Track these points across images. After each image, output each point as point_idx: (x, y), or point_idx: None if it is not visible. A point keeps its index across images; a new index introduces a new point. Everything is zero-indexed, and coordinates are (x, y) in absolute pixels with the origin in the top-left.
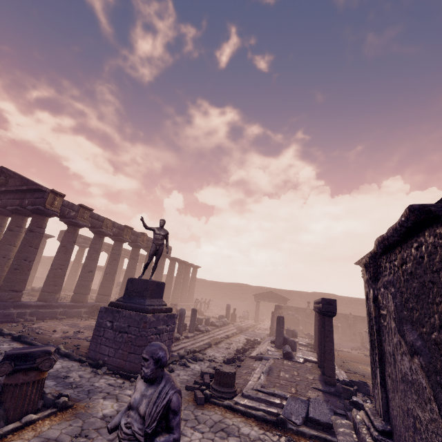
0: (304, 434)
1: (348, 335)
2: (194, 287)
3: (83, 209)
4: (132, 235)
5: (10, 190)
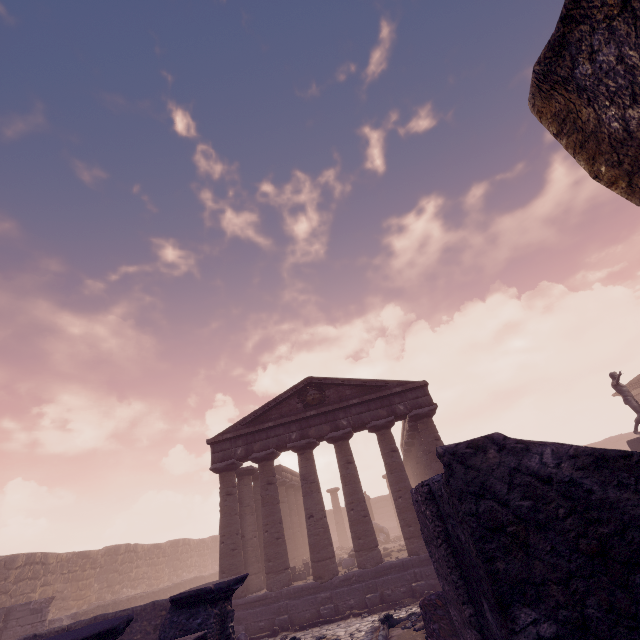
0: None
1: None
2: None
3: None
4: None
5: (368, 399)
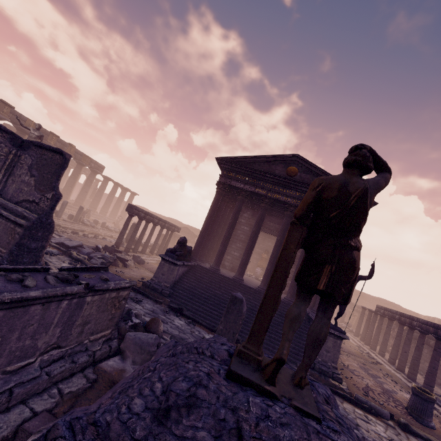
0: (51, 245)
1: None
2: None
3: (3, 104)
4: (59, 142)
5: None
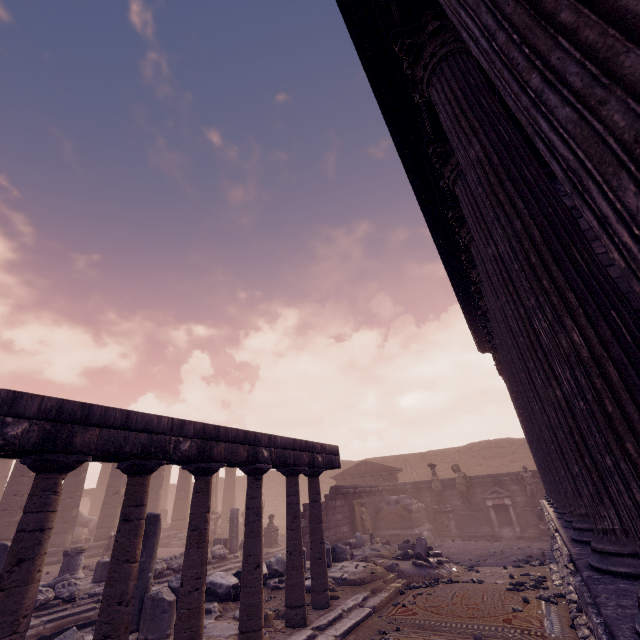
0: None
1: (533, 523)
2: (232, 489)
3: None
4: None
5: None
